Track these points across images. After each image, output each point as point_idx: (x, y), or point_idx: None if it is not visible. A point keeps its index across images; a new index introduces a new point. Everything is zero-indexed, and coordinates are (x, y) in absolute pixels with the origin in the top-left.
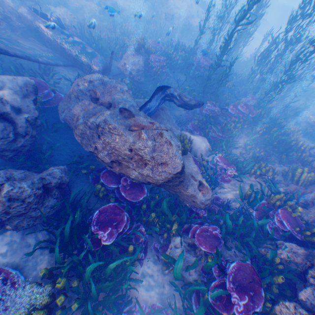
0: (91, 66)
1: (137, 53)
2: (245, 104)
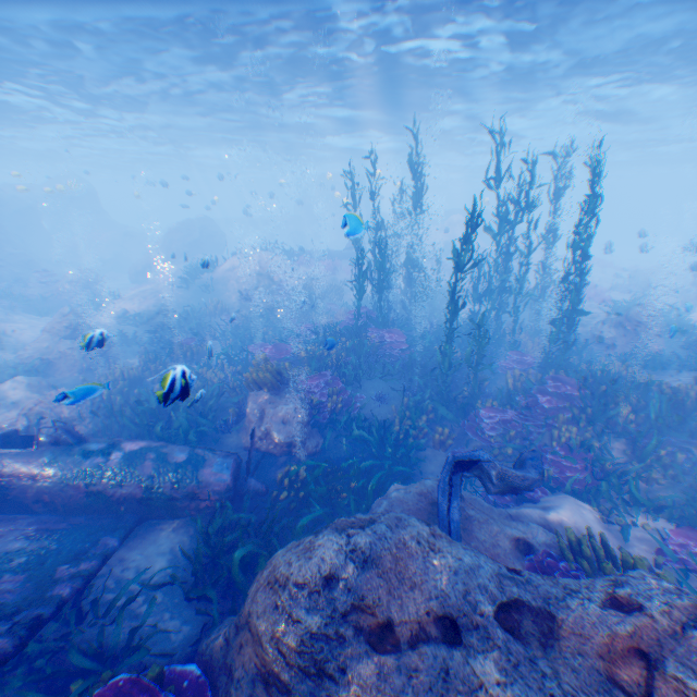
0: (200, 490)
1: (272, 391)
2: (553, 377)
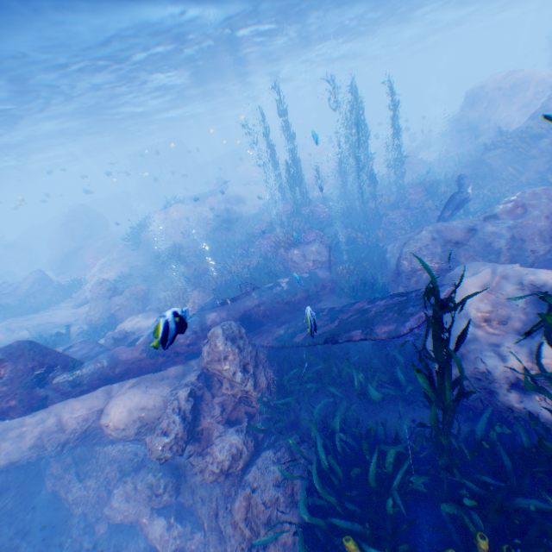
0: (324, 283)
1: (296, 248)
2: (409, 188)
